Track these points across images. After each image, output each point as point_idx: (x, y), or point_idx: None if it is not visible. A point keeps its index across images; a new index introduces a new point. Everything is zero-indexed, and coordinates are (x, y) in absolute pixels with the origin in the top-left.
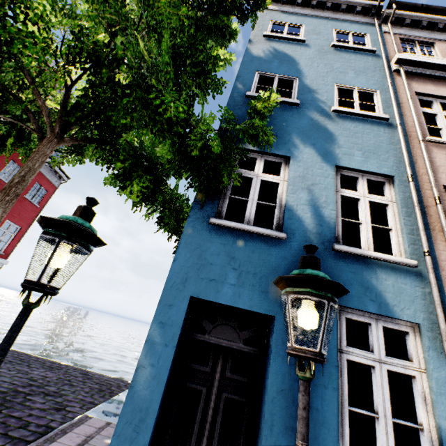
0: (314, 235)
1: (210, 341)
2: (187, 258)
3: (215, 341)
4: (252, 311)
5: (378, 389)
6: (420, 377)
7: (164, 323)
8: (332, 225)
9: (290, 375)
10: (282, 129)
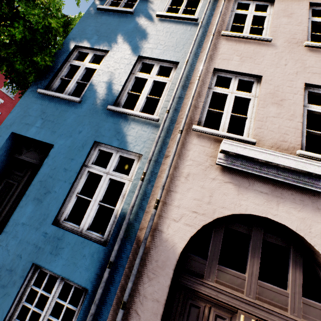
0: (100, 101)
1: (22, 158)
2: (18, 112)
3: (25, 158)
4: (44, 142)
5: (99, 187)
6: (128, 183)
7: None
8: (115, 94)
9: (48, 175)
10: (113, 32)
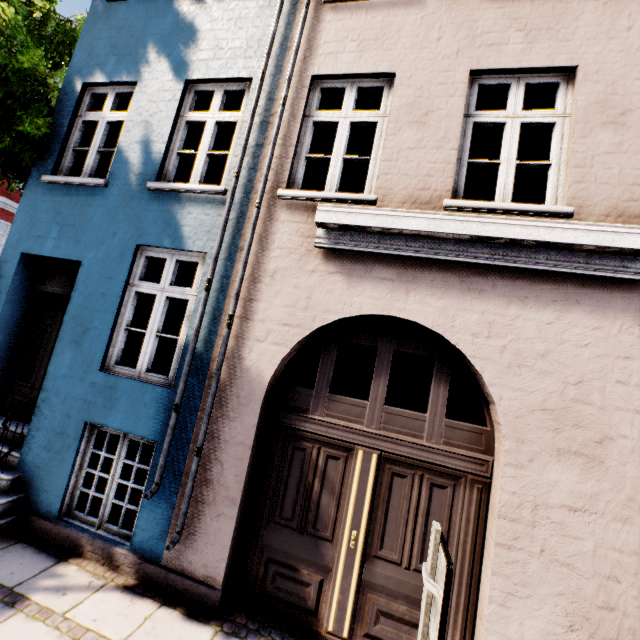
0: (136, 177)
1: (47, 290)
2: (23, 220)
3: (51, 290)
4: (68, 259)
5: (154, 312)
6: (193, 300)
7: (2, 276)
8: (157, 161)
9: (83, 306)
10: (139, 42)
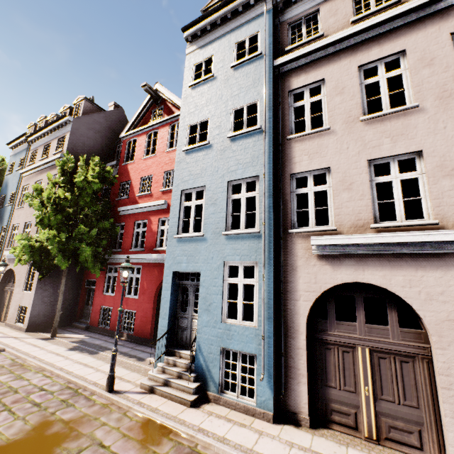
0: None
1: None
2: None
3: None
4: None
5: None
6: None
7: None
8: None
9: None
10: None
